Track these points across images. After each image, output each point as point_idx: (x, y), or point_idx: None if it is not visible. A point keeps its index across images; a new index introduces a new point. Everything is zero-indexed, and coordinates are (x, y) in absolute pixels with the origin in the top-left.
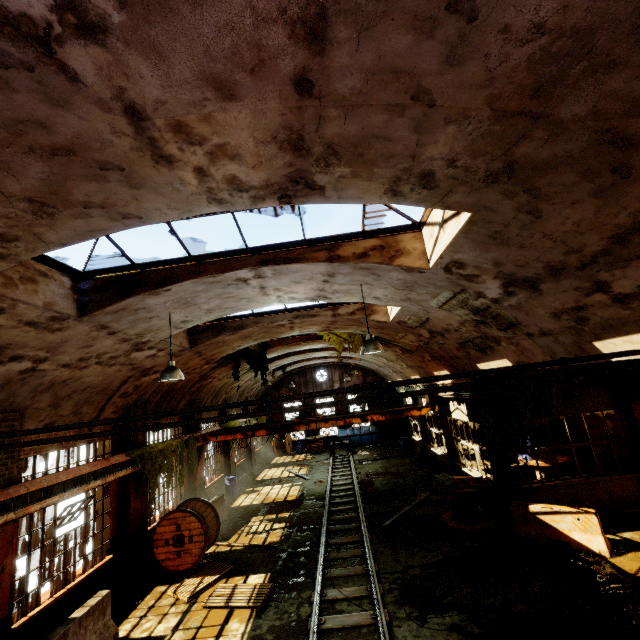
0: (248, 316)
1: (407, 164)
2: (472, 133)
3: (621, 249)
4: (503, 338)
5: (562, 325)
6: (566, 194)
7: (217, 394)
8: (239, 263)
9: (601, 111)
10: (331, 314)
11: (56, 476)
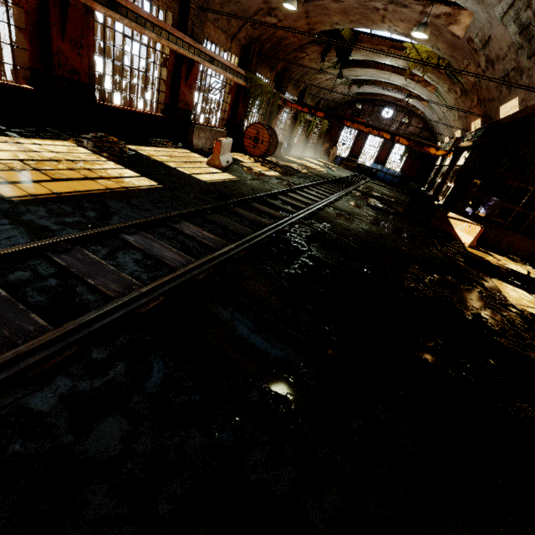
0: None
1: None
2: None
3: None
4: (526, 69)
5: None
6: None
7: (303, 76)
8: None
9: None
10: (420, 10)
11: (216, 55)
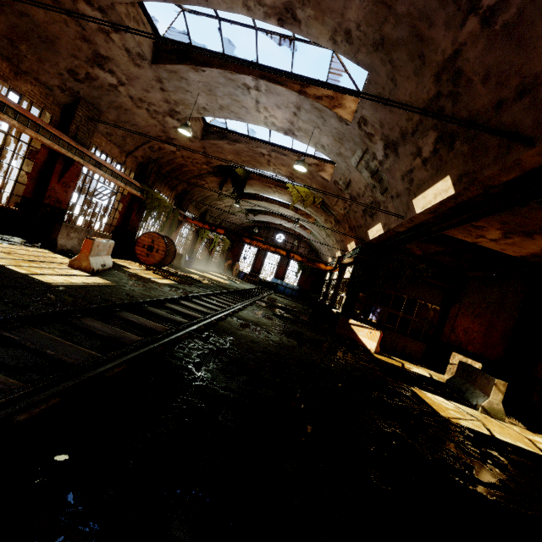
0: (244, 136)
1: (340, 20)
2: (366, 8)
3: (425, 120)
4: (382, 202)
5: (404, 187)
6: (405, 69)
7: (204, 200)
8: (249, 71)
9: (411, 13)
10: (296, 159)
11: (105, 162)
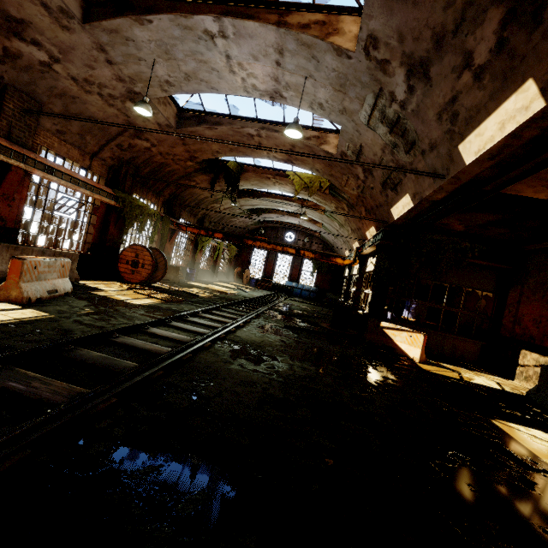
0: (226, 116)
1: None
2: None
3: None
4: (408, 165)
5: (443, 130)
6: None
7: (198, 204)
8: (207, 9)
9: None
10: None
11: (58, 166)
